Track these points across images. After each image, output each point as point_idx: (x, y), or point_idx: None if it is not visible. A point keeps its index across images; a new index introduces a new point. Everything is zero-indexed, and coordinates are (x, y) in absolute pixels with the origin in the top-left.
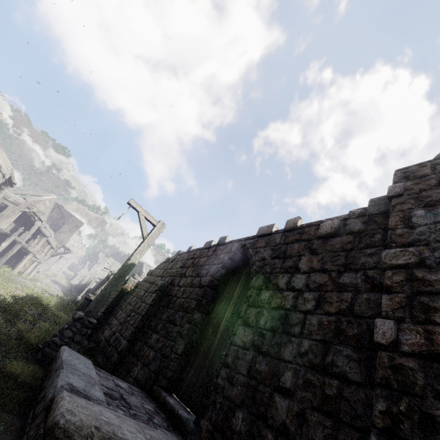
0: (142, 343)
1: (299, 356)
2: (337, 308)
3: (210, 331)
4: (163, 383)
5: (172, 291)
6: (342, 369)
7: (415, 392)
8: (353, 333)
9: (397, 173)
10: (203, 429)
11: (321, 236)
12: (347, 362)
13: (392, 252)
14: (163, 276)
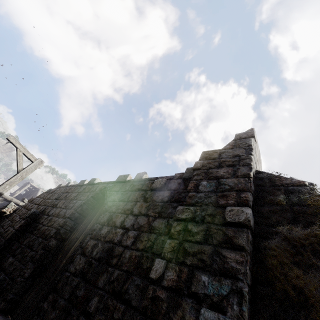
0: None
1: (108, 284)
2: (144, 245)
3: (59, 257)
4: (0, 306)
5: (41, 218)
6: (130, 296)
7: (158, 319)
8: (146, 266)
9: (203, 154)
10: None
11: (153, 189)
12: (135, 290)
13: (181, 208)
14: (40, 204)
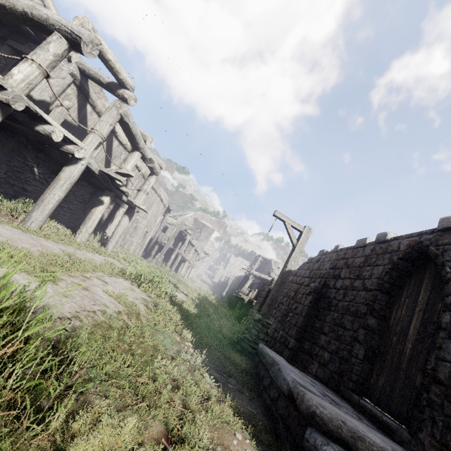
0: (311, 343)
1: None
2: None
3: (393, 339)
4: (350, 386)
5: (328, 293)
6: None
7: None
8: None
9: None
10: (425, 443)
11: None
12: None
13: None
14: (311, 277)
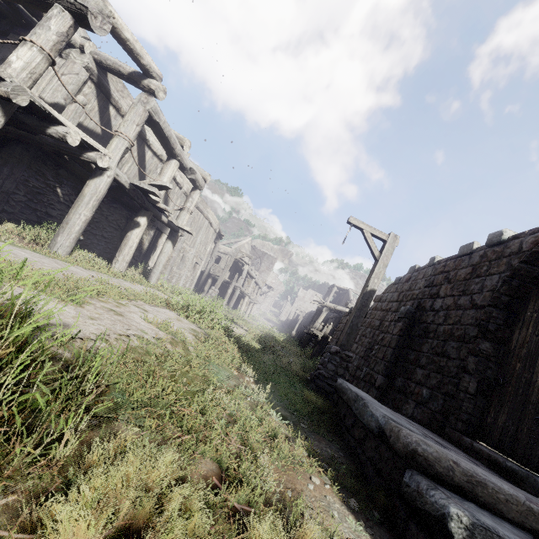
0: (404, 379)
1: None
2: None
3: (516, 366)
4: (458, 427)
5: (424, 317)
6: None
7: None
8: None
9: None
10: None
11: None
12: None
13: None
14: (400, 300)
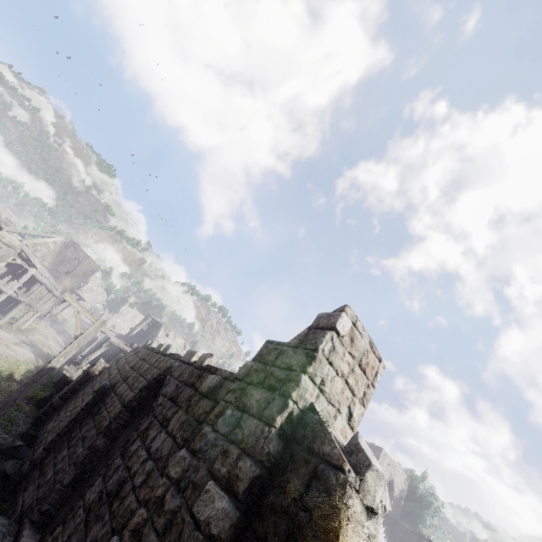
0: (53, 456)
1: (93, 541)
2: (144, 495)
3: (102, 465)
4: (35, 518)
5: (108, 397)
6: None
7: None
8: None
9: (263, 346)
10: None
11: (200, 392)
12: None
13: (181, 455)
14: (119, 370)
